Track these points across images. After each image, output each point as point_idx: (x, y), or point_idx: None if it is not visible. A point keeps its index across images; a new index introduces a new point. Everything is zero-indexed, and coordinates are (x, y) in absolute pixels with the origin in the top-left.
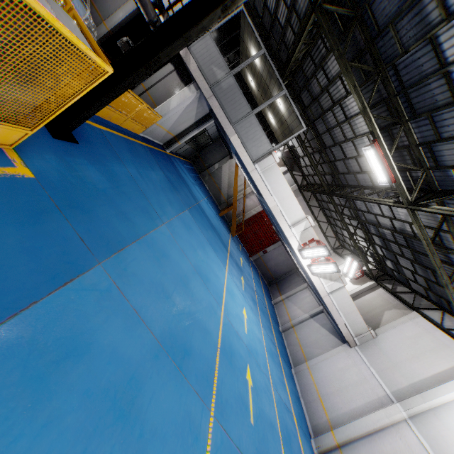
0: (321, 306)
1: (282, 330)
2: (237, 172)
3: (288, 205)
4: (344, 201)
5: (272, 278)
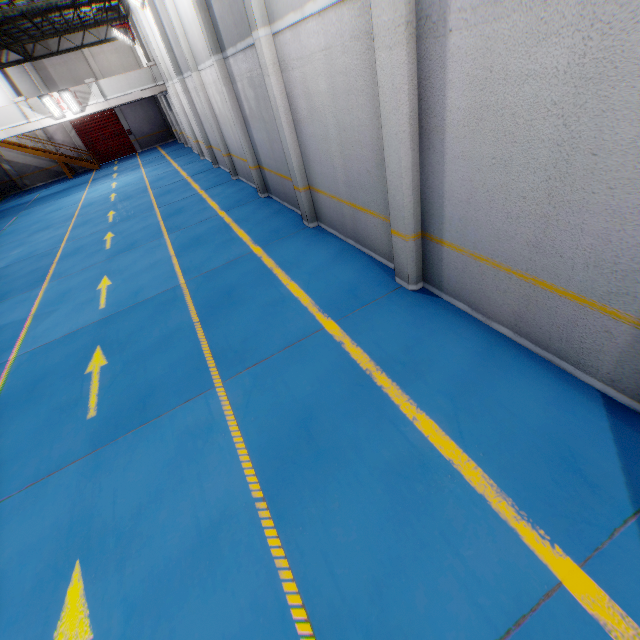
0: (161, 94)
1: (186, 145)
2: (7, 144)
3: (5, 119)
4: (23, 22)
5: (166, 131)
